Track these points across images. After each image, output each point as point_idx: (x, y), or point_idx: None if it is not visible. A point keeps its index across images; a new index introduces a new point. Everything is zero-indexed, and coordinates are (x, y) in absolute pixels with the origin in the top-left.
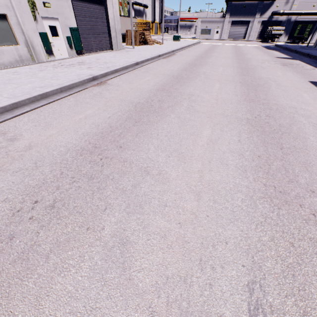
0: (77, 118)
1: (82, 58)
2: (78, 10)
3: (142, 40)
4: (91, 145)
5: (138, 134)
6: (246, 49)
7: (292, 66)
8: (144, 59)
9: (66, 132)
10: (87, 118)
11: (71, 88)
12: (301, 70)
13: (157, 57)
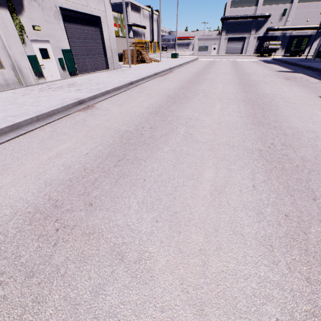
0: (46, 156)
1: (75, 79)
2: (71, 32)
3: (139, 59)
4: (50, 203)
5: (119, 180)
6: (244, 64)
7: (296, 79)
8: (140, 78)
9: (23, 179)
10: (58, 156)
11: (51, 115)
12: (307, 83)
13: (154, 75)
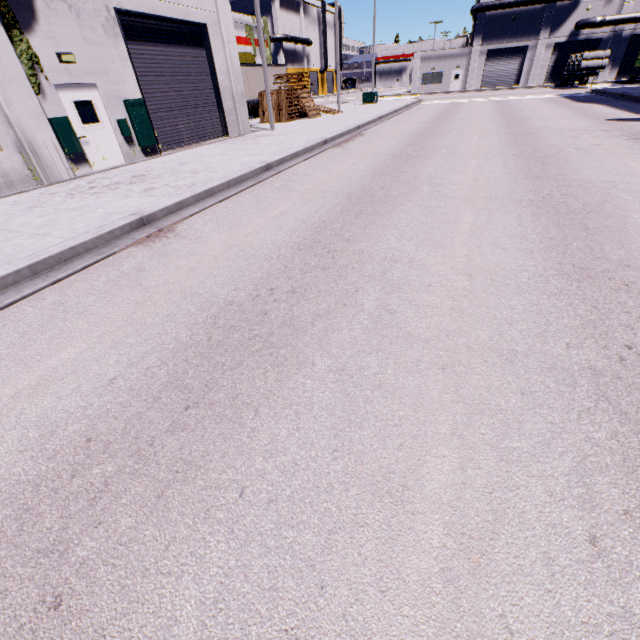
0: (10, 389)
1: (151, 163)
2: (144, 62)
3: (293, 109)
4: None
5: (168, 490)
6: (526, 107)
7: None
8: (287, 155)
9: None
10: (40, 388)
11: (68, 259)
12: None
13: (321, 146)
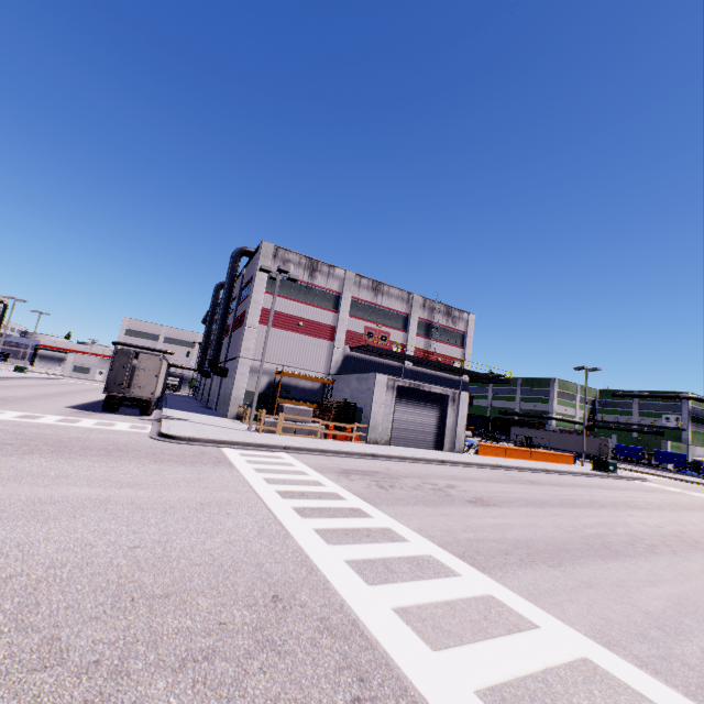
0: None
1: None
2: None
3: None
4: None
5: None
6: None
7: None
8: None
9: None
10: None
11: None
12: None
13: None
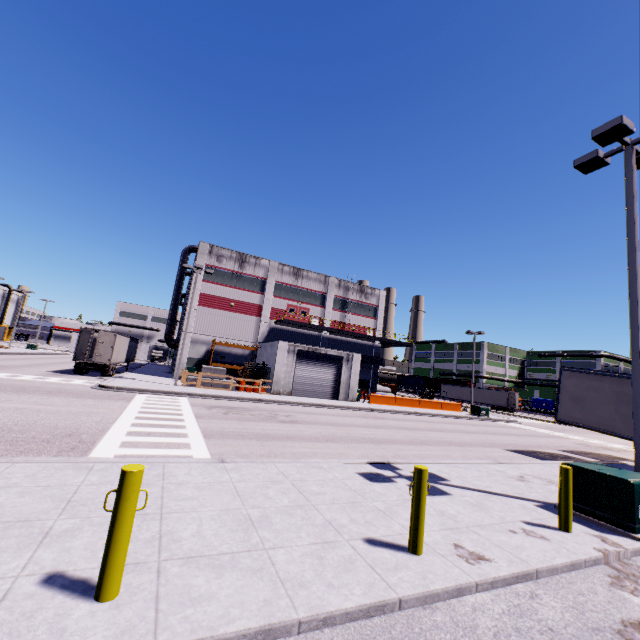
0: None
1: None
2: None
3: None
4: None
5: None
6: None
7: None
8: None
9: None
10: None
11: None
12: None
13: (1, 353)
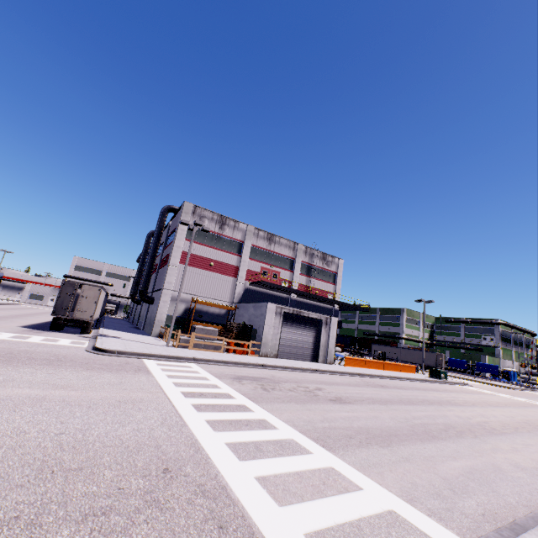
0: None
1: None
2: None
3: None
4: None
5: None
6: None
7: None
8: None
9: None
10: None
11: None
12: None
13: None
